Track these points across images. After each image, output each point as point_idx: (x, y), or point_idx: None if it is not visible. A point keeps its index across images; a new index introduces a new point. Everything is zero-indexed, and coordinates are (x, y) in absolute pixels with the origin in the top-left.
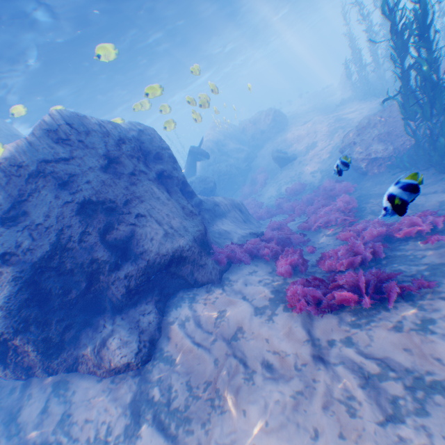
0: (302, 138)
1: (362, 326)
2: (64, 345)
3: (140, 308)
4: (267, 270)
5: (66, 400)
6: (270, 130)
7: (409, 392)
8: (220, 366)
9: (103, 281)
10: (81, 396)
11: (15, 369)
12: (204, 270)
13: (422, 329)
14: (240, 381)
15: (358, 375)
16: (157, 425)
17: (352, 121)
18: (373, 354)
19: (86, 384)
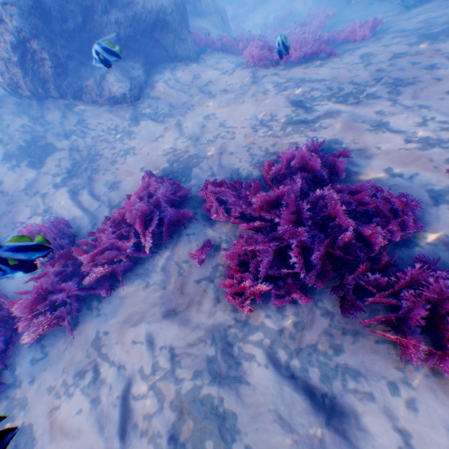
0: None
1: (287, 70)
2: (70, 75)
3: (129, 64)
4: (236, 59)
5: (79, 115)
6: None
7: (295, 85)
8: (193, 97)
9: (97, 23)
10: (90, 114)
11: (34, 81)
12: (184, 47)
13: (317, 67)
14: (206, 99)
15: (274, 85)
16: (151, 120)
17: None
18: (286, 78)
19: (92, 109)
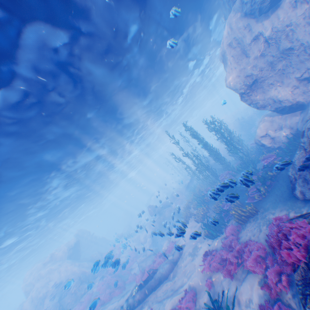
0: None
1: None
2: None
3: None
4: None
5: None
6: None
7: None
8: None
9: None
10: None
11: None
12: None
13: None
14: None
15: None
16: None
17: None
18: None
19: None
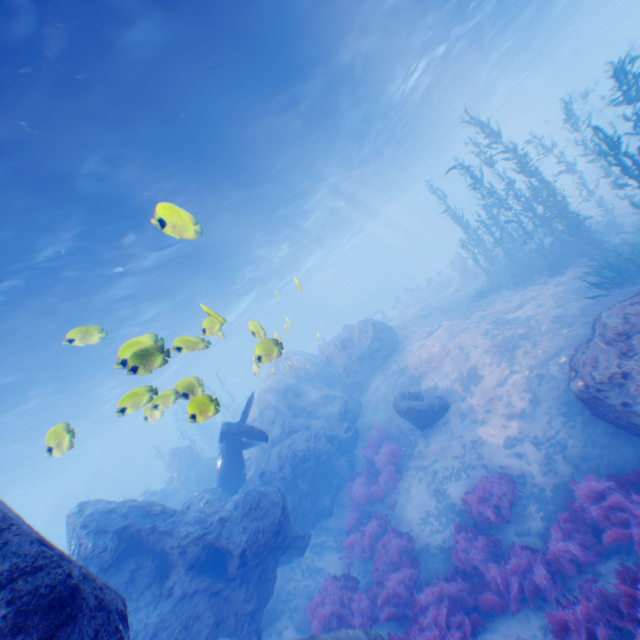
0: (441, 362)
1: None
2: None
3: None
4: None
5: None
6: (374, 353)
7: None
8: None
9: None
10: None
11: None
12: None
13: None
14: None
15: None
16: None
17: (534, 320)
18: None
19: None
